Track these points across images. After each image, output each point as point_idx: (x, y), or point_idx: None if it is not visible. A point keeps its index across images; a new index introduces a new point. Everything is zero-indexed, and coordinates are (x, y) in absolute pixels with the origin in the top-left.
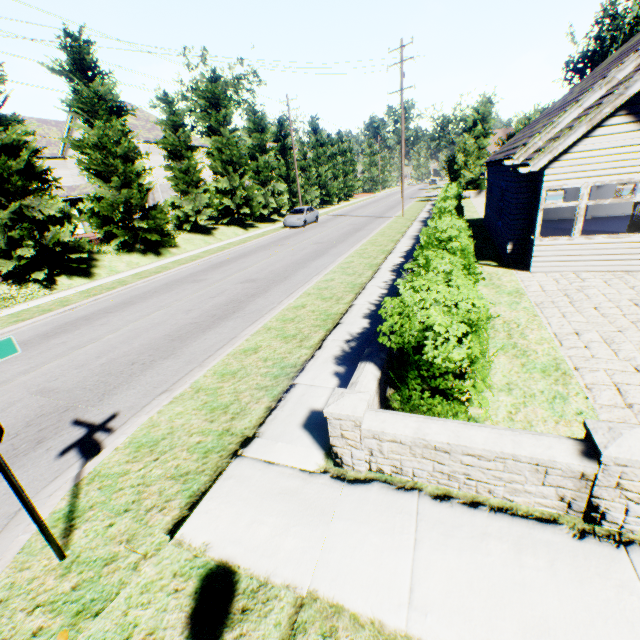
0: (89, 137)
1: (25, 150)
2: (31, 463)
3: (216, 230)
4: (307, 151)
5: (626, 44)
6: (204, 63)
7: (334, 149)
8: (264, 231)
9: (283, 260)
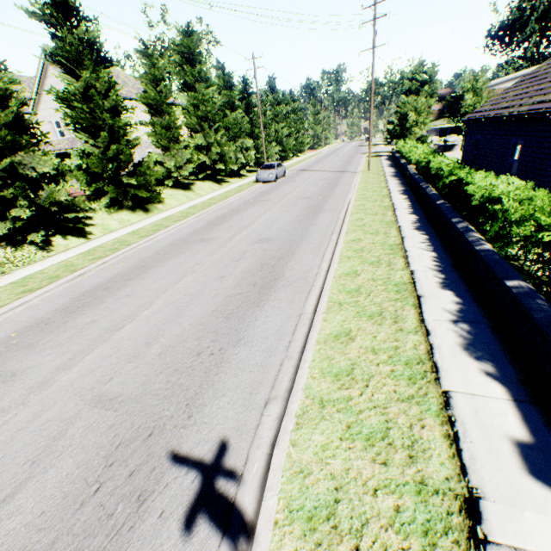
0: (75, 89)
1: (14, 100)
2: (148, 549)
3: (194, 185)
4: (266, 109)
5: None
6: (164, 21)
7: (288, 108)
8: (238, 186)
9: (282, 216)
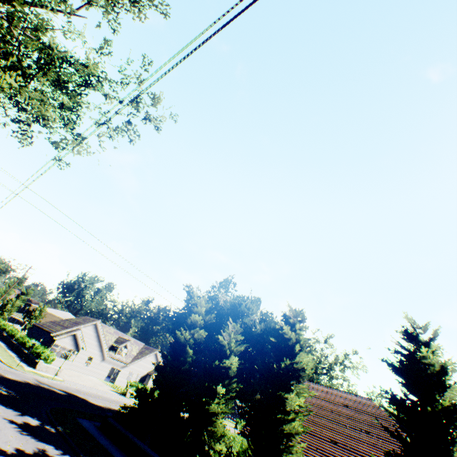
0: None
1: None
2: None
3: None
4: None
5: (78, 318)
6: None
7: None
8: None
9: None
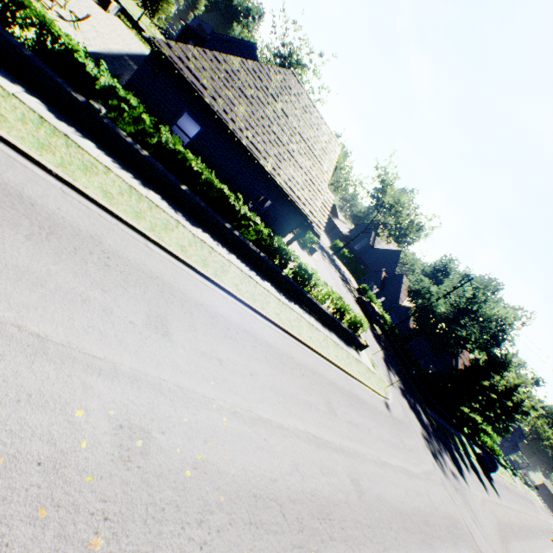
0: None
1: None
2: (394, 414)
3: None
4: None
5: (286, 91)
6: None
7: None
8: None
9: (278, 387)
